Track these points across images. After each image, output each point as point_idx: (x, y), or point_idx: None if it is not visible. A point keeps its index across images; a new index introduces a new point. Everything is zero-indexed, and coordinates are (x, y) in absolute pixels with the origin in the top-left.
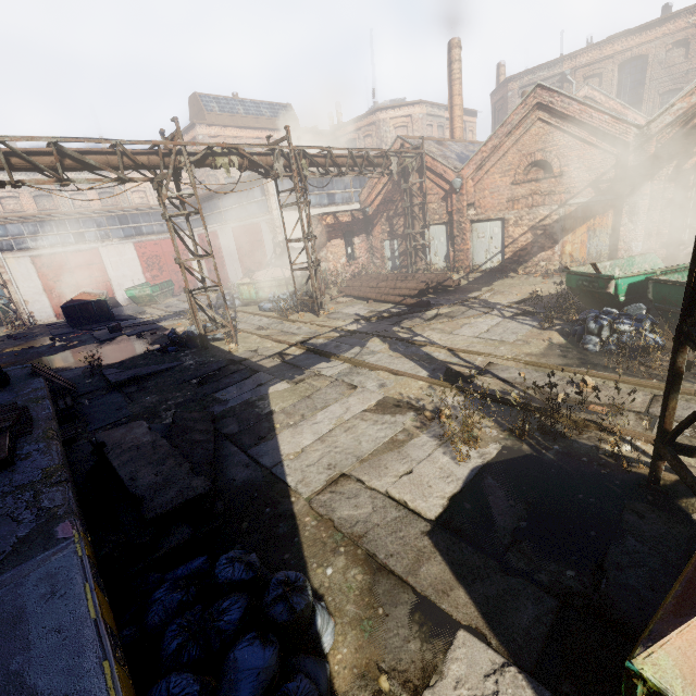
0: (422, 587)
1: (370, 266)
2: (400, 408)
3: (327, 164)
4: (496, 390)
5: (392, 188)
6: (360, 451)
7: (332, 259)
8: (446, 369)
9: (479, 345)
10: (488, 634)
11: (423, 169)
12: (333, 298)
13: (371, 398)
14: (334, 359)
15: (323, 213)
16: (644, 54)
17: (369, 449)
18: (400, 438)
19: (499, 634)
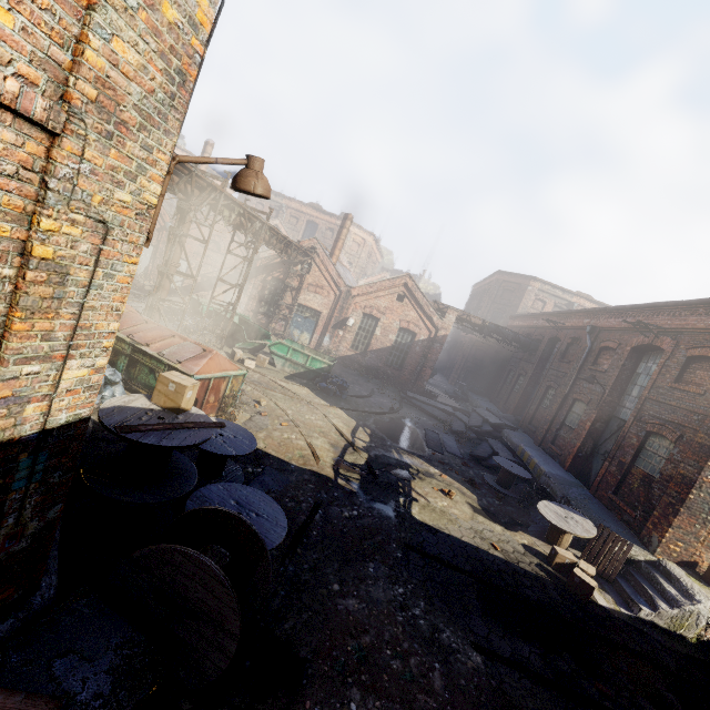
0: None
1: None
2: None
3: None
4: None
5: None
6: None
7: None
8: None
9: None
10: None
11: None
12: None
13: None
14: None
15: None
16: (318, 224)
17: None
18: None
19: None
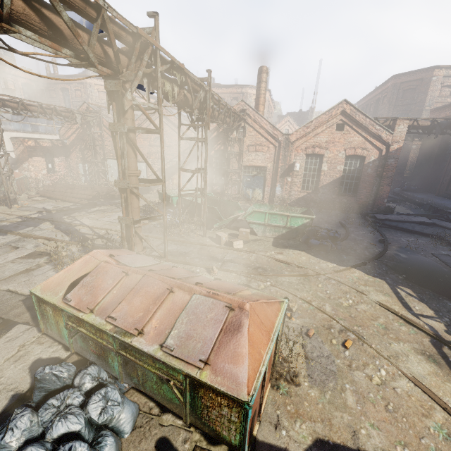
0: (8, 317)
1: (69, 178)
2: (41, 255)
3: (20, 108)
4: (100, 244)
5: (82, 131)
6: (2, 276)
7: (33, 170)
8: (82, 236)
9: (108, 225)
10: (31, 322)
11: (101, 125)
12: (30, 197)
13: (25, 252)
14: (10, 234)
15: (25, 137)
16: (223, 98)
17: (8, 275)
18: (32, 268)
19: (36, 321)
